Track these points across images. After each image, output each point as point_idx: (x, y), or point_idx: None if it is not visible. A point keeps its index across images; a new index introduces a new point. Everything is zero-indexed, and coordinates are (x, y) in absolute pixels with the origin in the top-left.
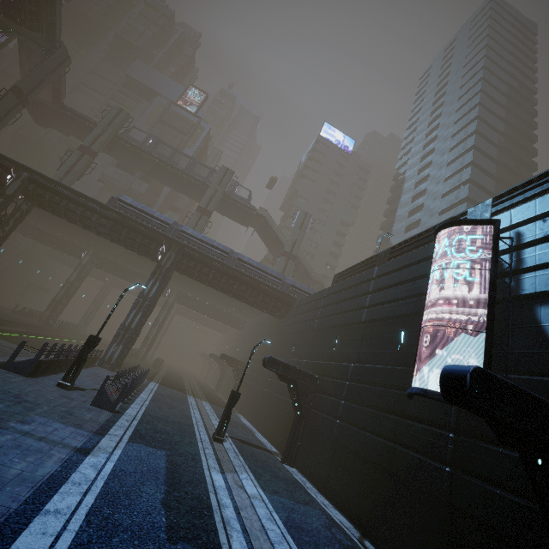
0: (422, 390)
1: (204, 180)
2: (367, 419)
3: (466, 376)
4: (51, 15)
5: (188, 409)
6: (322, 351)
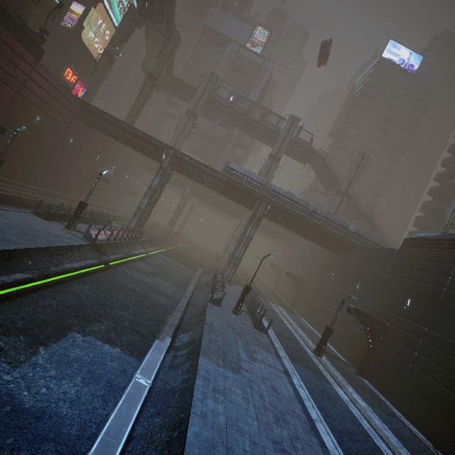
0: None
1: (274, 128)
2: (442, 377)
3: None
4: (170, 6)
5: (282, 320)
6: (391, 303)
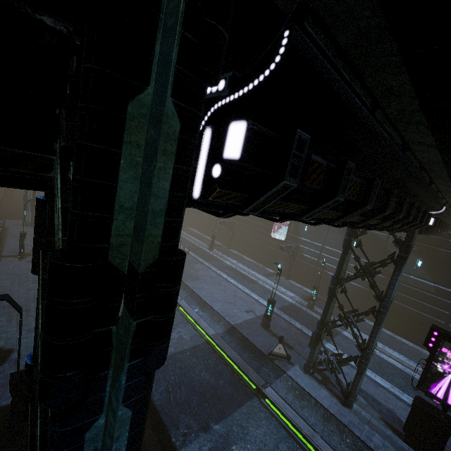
0: (274, 238)
1: None
2: (257, 238)
3: (284, 248)
4: None
5: (184, 238)
6: None
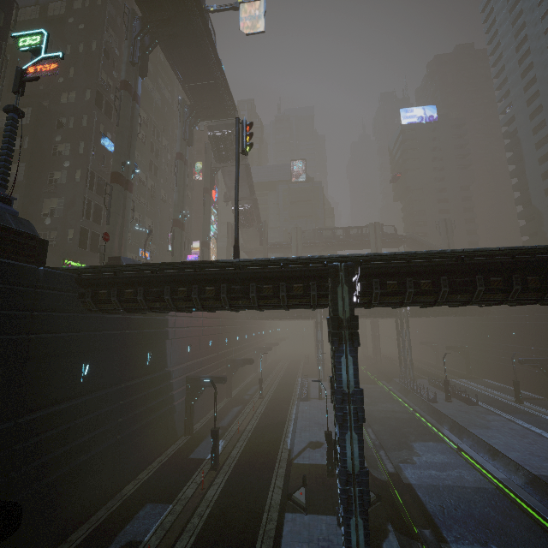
0: None
1: (361, 238)
2: None
3: None
4: (256, 212)
5: (475, 390)
6: (546, 342)
